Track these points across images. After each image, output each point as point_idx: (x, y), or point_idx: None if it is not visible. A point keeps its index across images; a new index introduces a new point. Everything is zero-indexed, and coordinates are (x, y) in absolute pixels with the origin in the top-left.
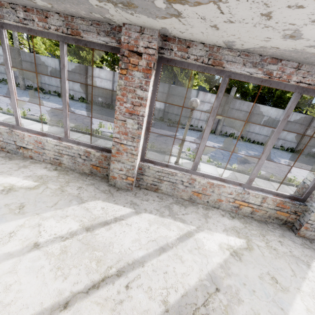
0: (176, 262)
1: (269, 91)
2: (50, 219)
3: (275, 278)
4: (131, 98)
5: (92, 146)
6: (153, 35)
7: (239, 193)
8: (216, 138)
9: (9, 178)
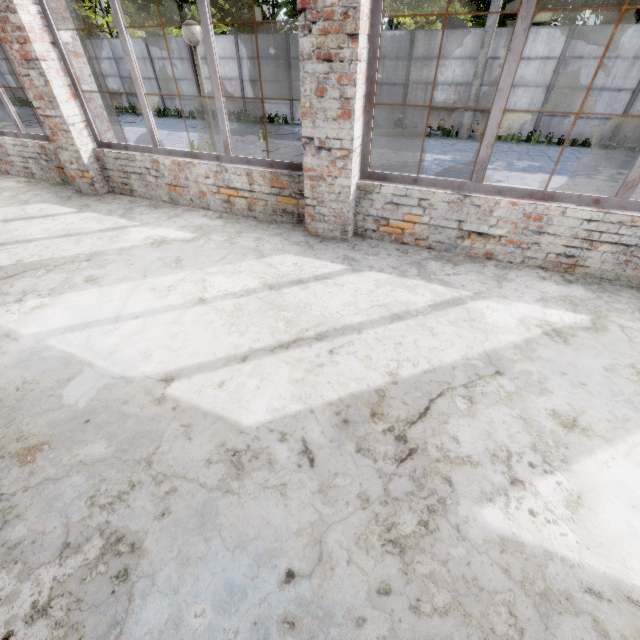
0: (70, 243)
1: None
2: None
3: (182, 260)
4: (12, 33)
5: (47, 138)
6: None
7: (217, 173)
8: (450, 146)
9: None
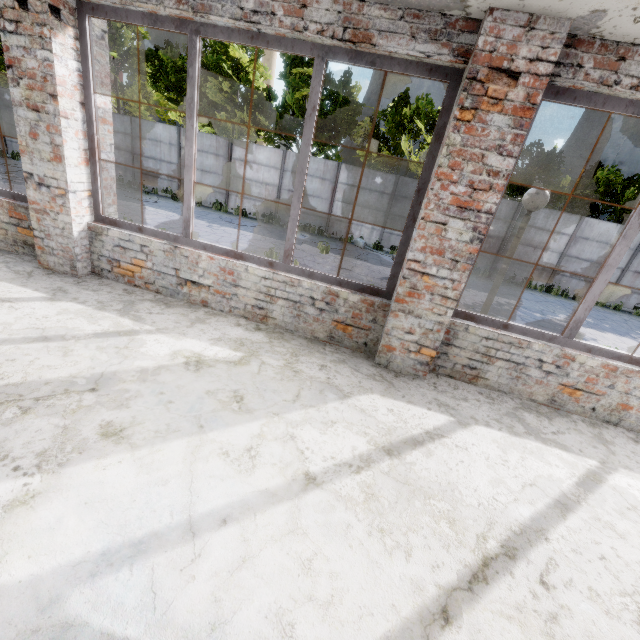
0: (609, 536)
1: (608, 192)
2: (306, 426)
3: None
4: (470, 174)
5: (340, 281)
6: (557, 31)
7: None
8: None
9: (186, 342)
